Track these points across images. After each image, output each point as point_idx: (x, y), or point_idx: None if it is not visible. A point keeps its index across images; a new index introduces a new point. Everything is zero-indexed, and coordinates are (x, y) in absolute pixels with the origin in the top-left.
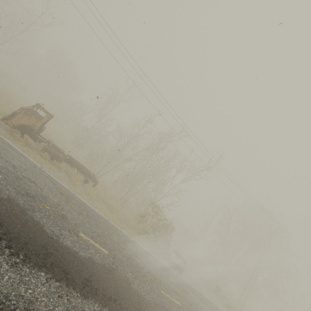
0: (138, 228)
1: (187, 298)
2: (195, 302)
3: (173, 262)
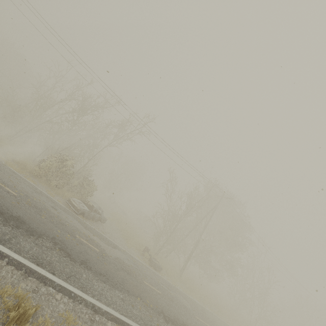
0: (36, 173)
1: (49, 209)
2: (62, 217)
3: (71, 203)
